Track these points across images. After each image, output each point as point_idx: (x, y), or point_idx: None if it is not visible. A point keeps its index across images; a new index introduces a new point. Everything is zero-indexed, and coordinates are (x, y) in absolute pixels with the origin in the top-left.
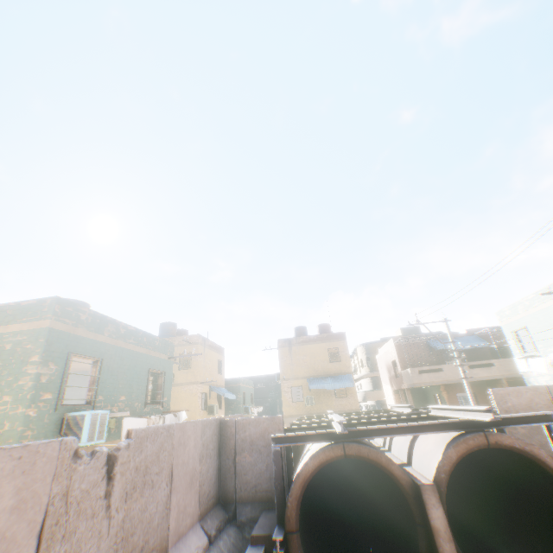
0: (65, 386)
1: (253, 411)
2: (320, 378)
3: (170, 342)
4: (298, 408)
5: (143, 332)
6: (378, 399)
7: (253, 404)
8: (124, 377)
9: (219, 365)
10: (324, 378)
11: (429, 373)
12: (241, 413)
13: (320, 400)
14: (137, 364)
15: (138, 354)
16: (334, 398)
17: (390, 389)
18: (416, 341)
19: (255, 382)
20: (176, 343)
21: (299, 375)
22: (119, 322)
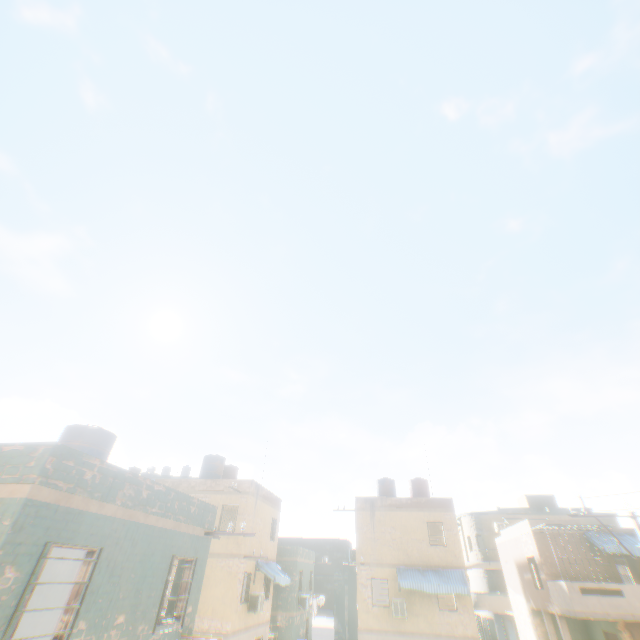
0: (22, 610)
1: (311, 601)
2: (415, 568)
3: (212, 505)
4: (381, 616)
5: (176, 492)
6: (499, 610)
7: (312, 589)
8: (131, 575)
9: (273, 525)
10: (421, 569)
11: (598, 595)
12: (294, 605)
13: (416, 608)
14: (157, 548)
15: (161, 531)
16: (438, 608)
17: (523, 602)
18: (566, 530)
19: (315, 546)
20: (221, 488)
21: (384, 558)
22: (143, 479)
